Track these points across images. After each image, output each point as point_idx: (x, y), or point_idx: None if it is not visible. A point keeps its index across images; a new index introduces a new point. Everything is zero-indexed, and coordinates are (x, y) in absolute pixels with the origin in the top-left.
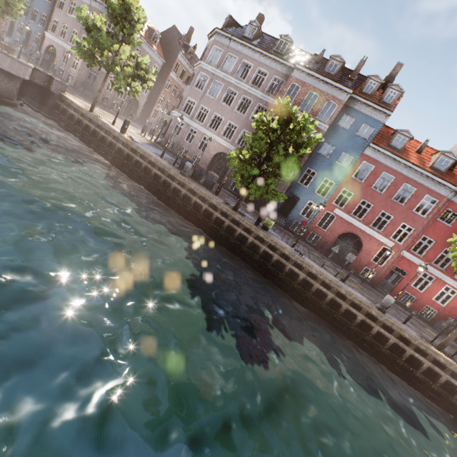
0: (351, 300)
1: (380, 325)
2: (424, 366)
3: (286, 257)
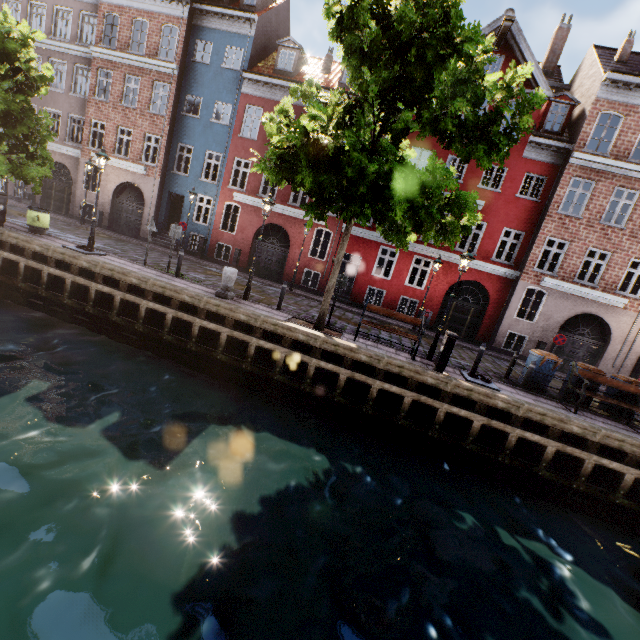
0: (151, 290)
1: (204, 316)
2: (280, 358)
3: (46, 258)
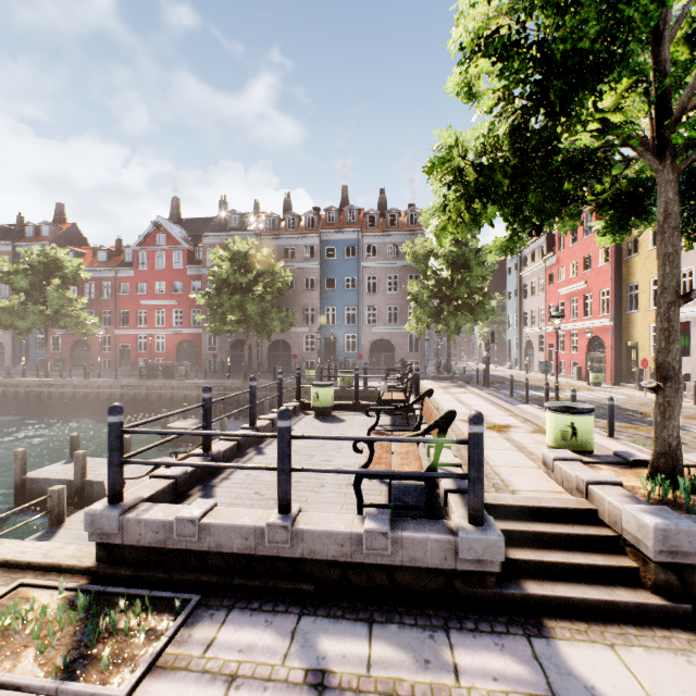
0: None
1: None
2: (24, 393)
3: None
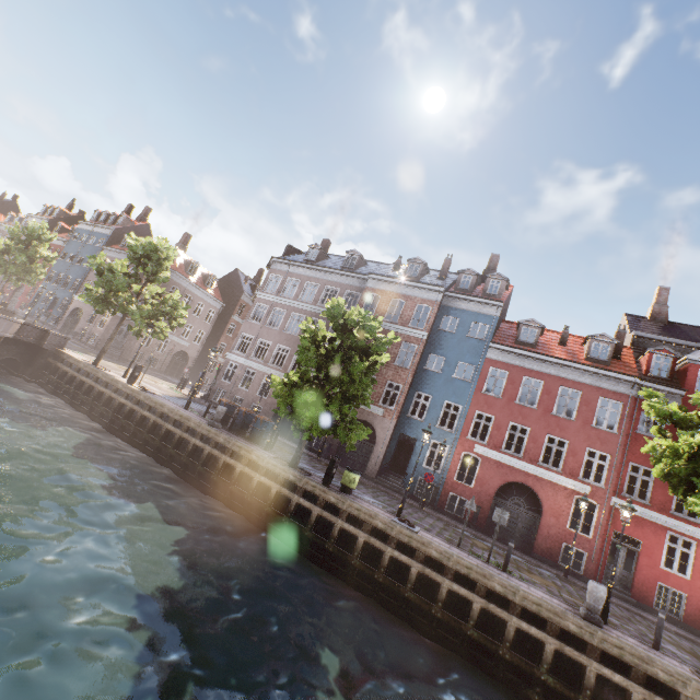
0: (520, 604)
1: (597, 657)
2: None
3: (382, 534)
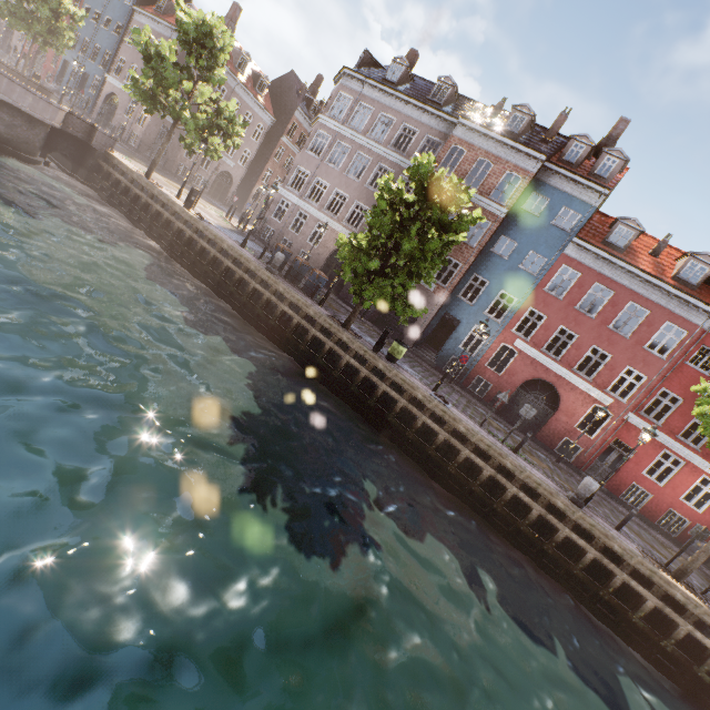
0: (523, 480)
1: (571, 526)
2: (647, 605)
3: (419, 404)
